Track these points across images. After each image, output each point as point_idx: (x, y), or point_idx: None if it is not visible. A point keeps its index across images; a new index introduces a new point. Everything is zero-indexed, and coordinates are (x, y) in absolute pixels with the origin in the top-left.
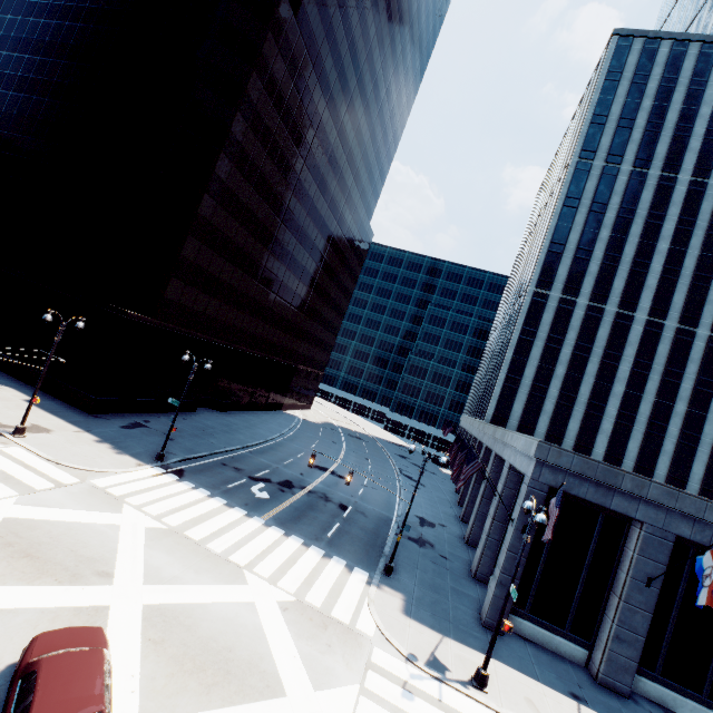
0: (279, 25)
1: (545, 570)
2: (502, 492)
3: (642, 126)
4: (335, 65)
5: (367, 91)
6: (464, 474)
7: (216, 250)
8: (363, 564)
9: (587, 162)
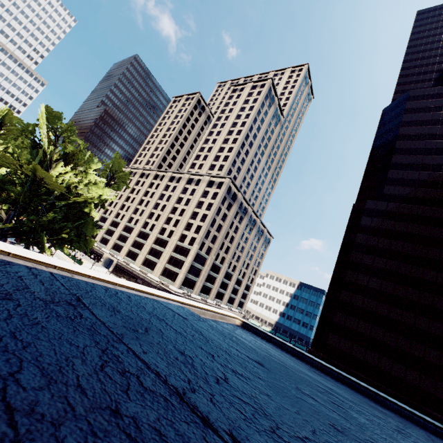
0: (368, 210)
1: None
2: None
3: None
4: None
5: None
6: None
7: (360, 318)
8: None
9: None
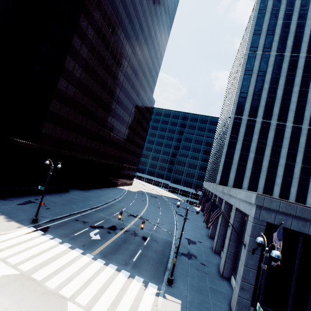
0: None
1: (269, 276)
2: (233, 224)
3: (278, 33)
4: (127, 16)
5: (145, 32)
6: (211, 217)
7: (71, 107)
8: (154, 278)
9: (254, 52)
